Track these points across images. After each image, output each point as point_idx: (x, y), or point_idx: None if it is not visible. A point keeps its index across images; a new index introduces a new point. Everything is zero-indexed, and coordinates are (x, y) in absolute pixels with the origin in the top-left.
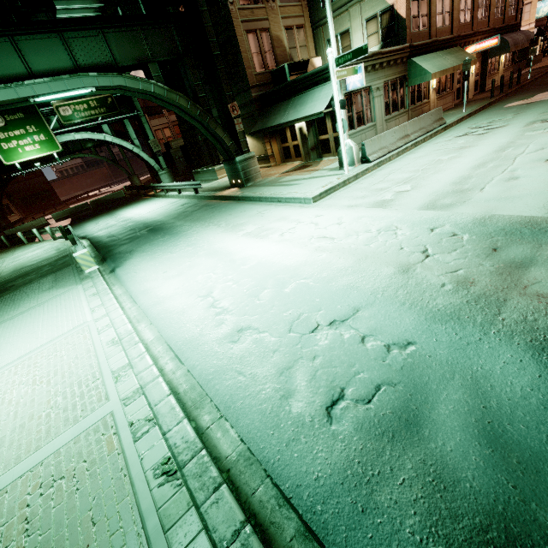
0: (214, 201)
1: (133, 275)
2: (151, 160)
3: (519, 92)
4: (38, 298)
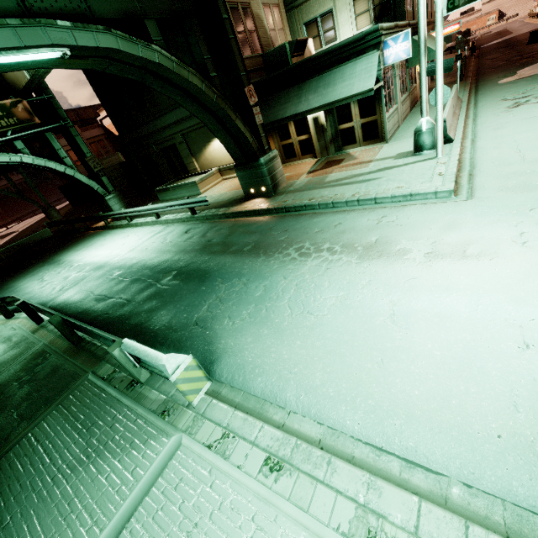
0: (244, 219)
1: (291, 380)
2: (93, 183)
3: (484, 74)
4: (83, 501)
